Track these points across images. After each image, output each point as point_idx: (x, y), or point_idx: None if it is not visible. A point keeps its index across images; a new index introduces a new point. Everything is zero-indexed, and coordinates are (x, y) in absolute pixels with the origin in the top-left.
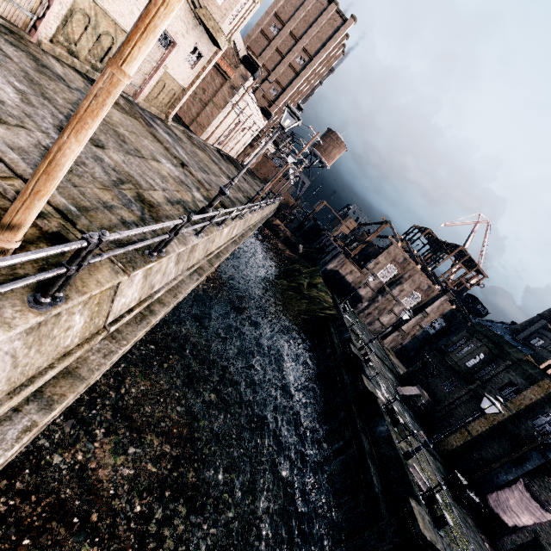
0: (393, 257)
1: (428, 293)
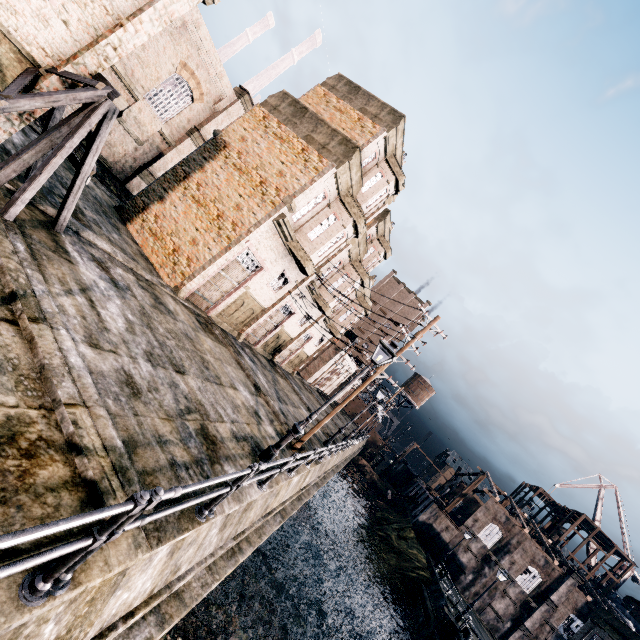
0: (493, 514)
1: (547, 570)
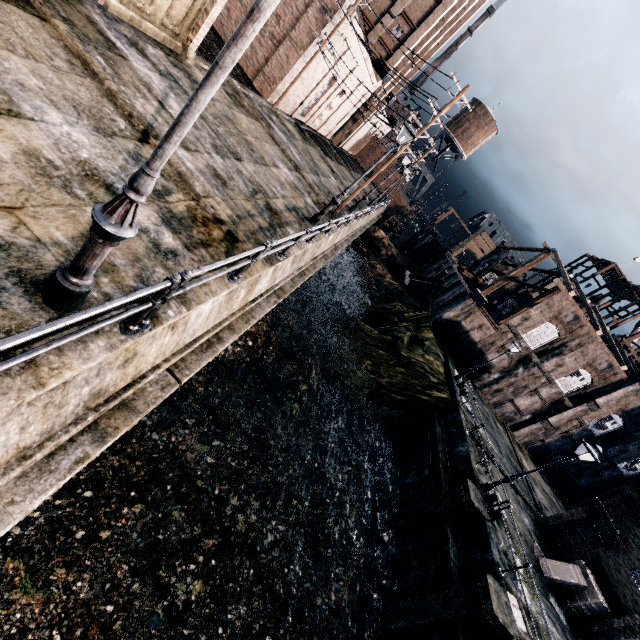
0: (555, 313)
1: (605, 375)
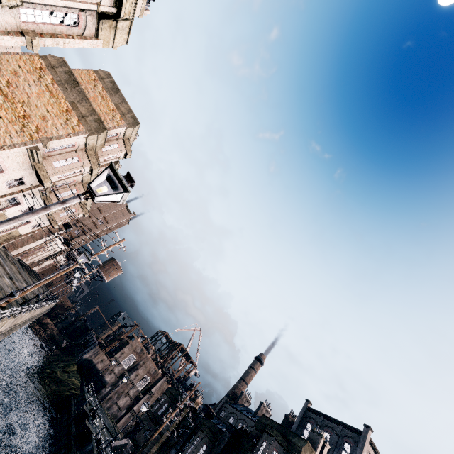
0: (134, 349)
1: (154, 376)
